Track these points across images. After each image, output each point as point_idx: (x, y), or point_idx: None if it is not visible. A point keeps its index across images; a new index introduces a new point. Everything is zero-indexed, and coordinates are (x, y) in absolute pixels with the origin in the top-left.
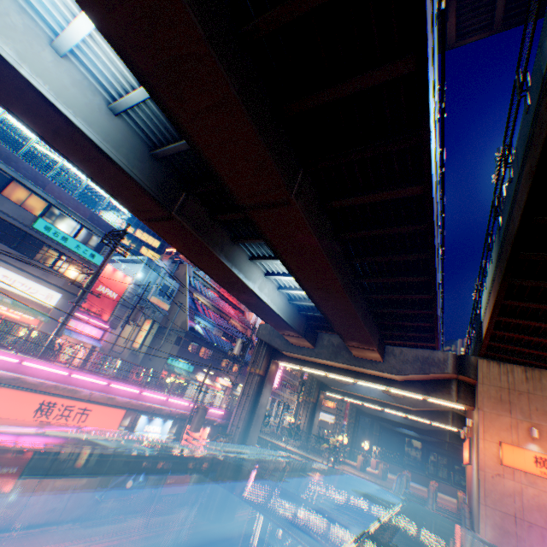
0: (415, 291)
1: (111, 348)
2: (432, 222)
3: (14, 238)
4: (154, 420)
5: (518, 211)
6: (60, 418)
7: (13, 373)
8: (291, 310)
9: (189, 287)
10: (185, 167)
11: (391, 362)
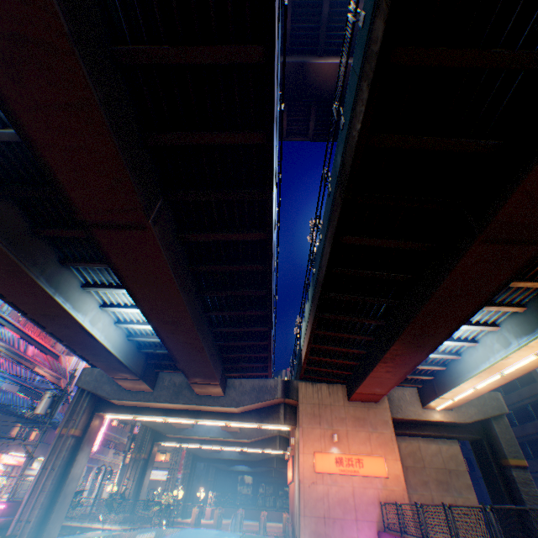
0: (256, 324)
1: None
2: (271, 264)
3: None
4: None
5: (325, 262)
6: None
7: None
8: (131, 348)
9: None
10: (3, 162)
11: (232, 395)
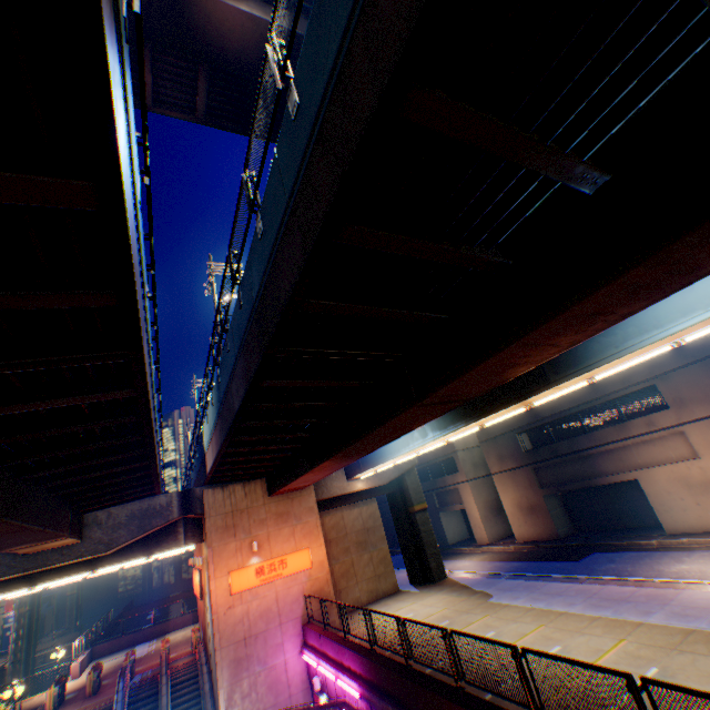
0: (130, 459)
1: None
2: (150, 414)
3: None
4: None
5: (239, 396)
6: None
7: None
8: None
9: None
10: None
11: (97, 537)
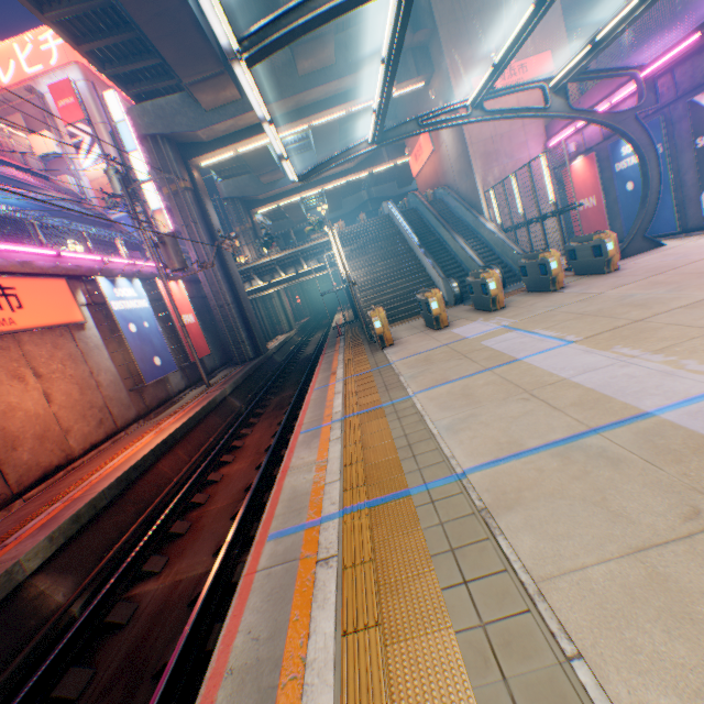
0: None
1: None
2: None
3: None
4: (118, 283)
5: None
6: None
7: None
8: (194, 2)
9: None
10: None
11: (346, 61)
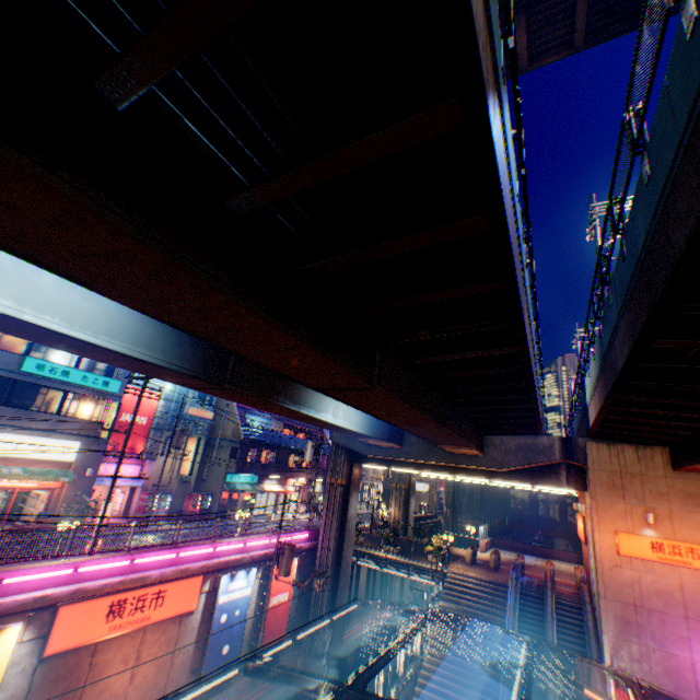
0: (514, 400)
1: (157, 487)
2: (529, 366)
3: (2, 391)
4: (237, 576)
5: (620, 354)
6: (135, 612)
7: (71, 587)
8: (371, 419)
9: None
10: None
11: (491, 455)
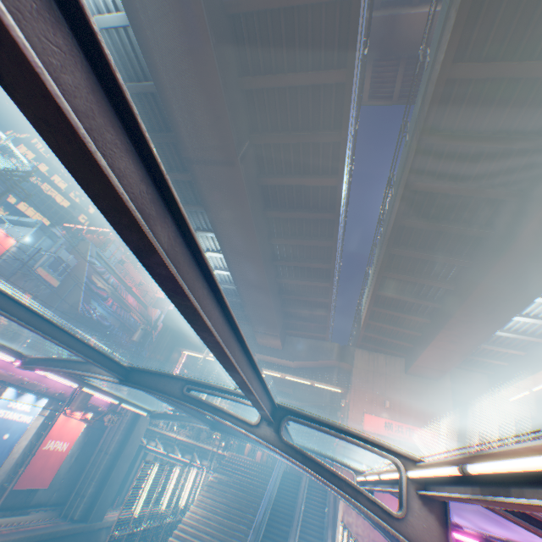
0: (318, 280)
1: None
2: (339, 213)
3: None
4: (24, 396)
5: (394, 214)
6: None
7: None
8: None
9: (89, 267)
10: None
11: (289, 350)
